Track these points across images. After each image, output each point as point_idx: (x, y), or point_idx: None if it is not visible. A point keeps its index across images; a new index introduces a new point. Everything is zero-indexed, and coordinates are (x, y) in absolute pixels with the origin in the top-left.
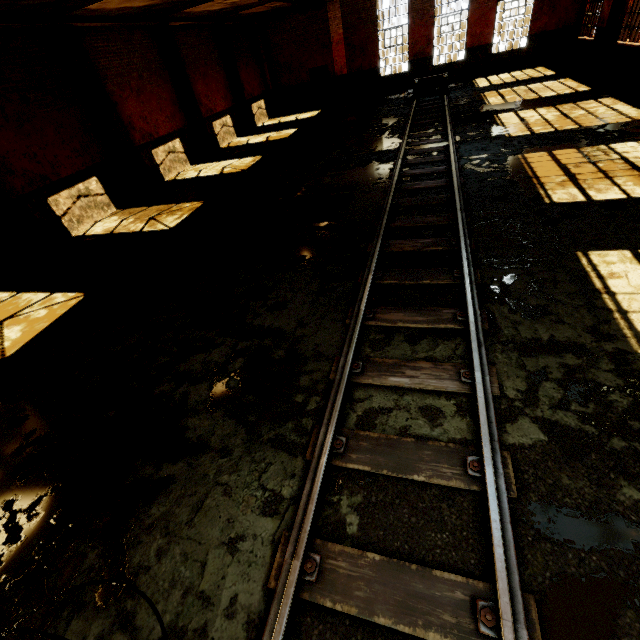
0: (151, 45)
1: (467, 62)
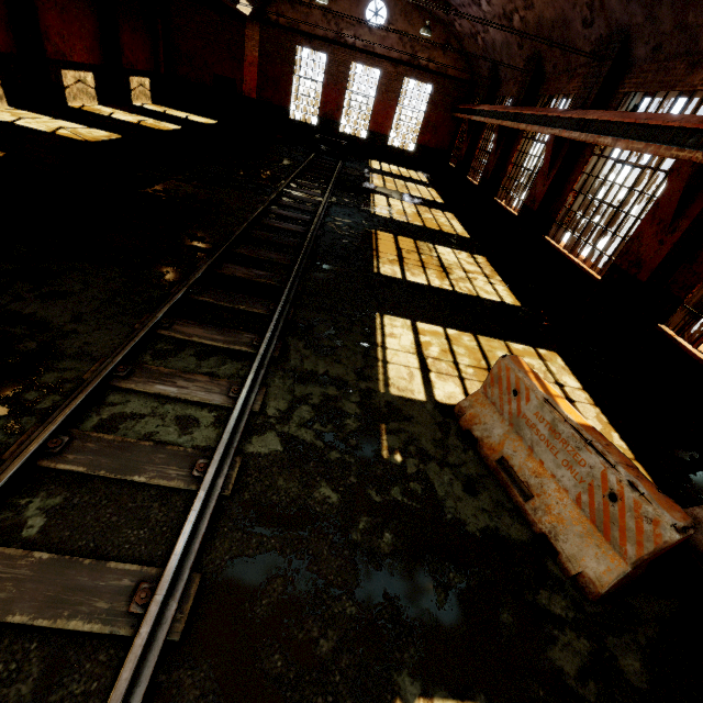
0: None
1: (368, 142)
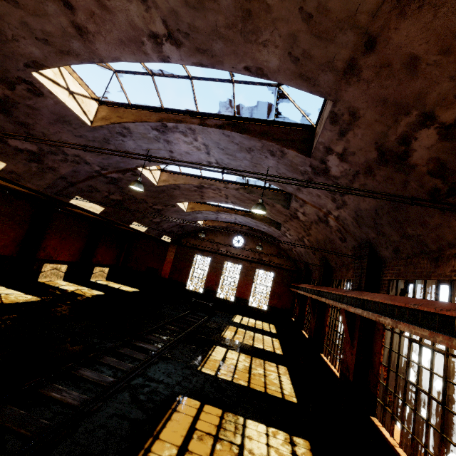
0: (29, 209)
1: (235, 303)
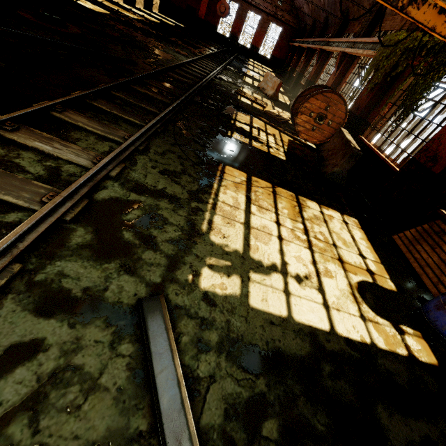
0: None
1: (250, 50)
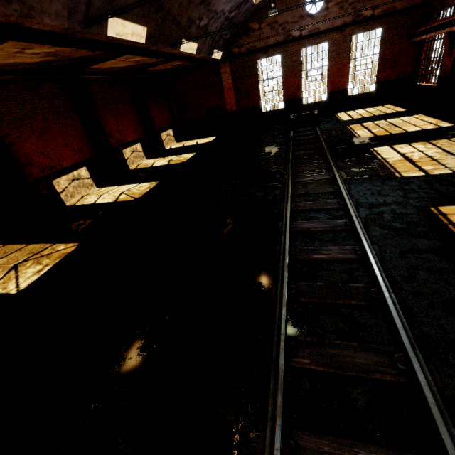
0: (60, 93)
1: (329, 101)
